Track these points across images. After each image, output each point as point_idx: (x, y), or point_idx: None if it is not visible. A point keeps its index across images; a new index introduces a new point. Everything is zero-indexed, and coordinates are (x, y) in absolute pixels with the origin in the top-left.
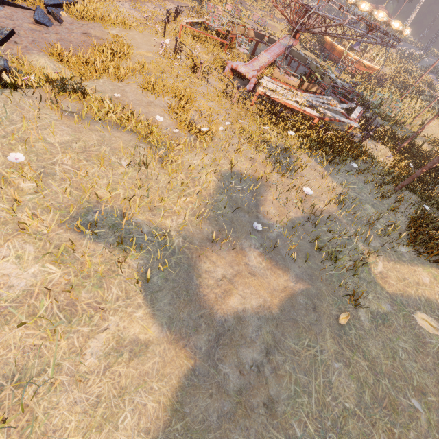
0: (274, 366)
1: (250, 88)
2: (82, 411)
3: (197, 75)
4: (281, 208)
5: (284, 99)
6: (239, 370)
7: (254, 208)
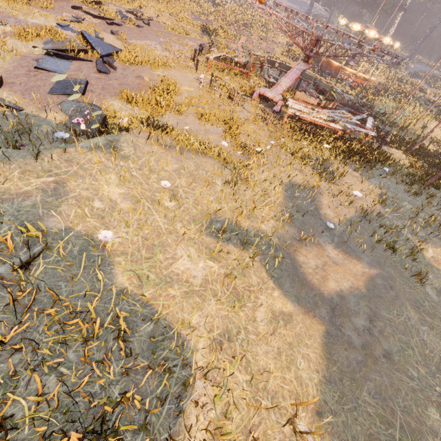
0: (379, 330)
1: (277, 110)
2: (273, 358)
3: (234, 103)
4: (335, 210)
5: (310, 117)
6: (356, 332)
7: (316, 211)
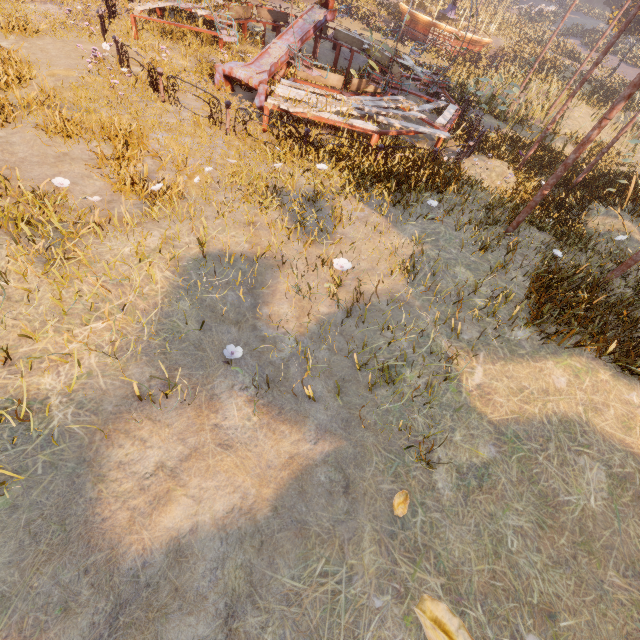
0: None
1: (261, 104)
2: None
3: (161, 95)
4: (304, 301)
5: (314, 111)
6: None
7: (250, 312)
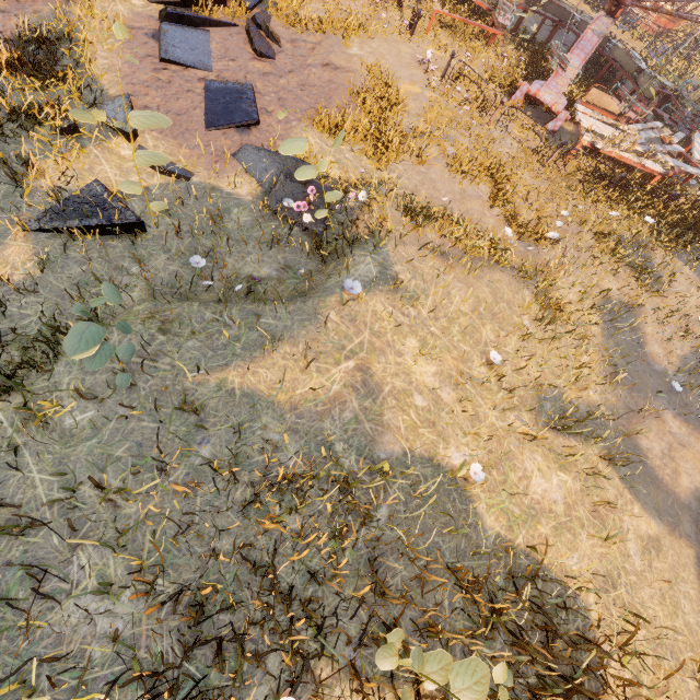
0: None
1: (555, 128)
2: (658, 603)
3: (490, 119)
4: (664, 344)
5: (617, 150)
6: None
7: (640, 350)
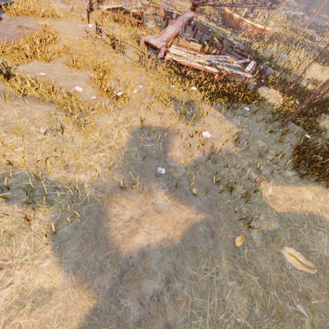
0: (172, 293)
1: (162, 56)
2: None
3: (116, 50)
4: (186, 151)
5: (188, 61)
6: (139, 302)
7: (163, 154)
